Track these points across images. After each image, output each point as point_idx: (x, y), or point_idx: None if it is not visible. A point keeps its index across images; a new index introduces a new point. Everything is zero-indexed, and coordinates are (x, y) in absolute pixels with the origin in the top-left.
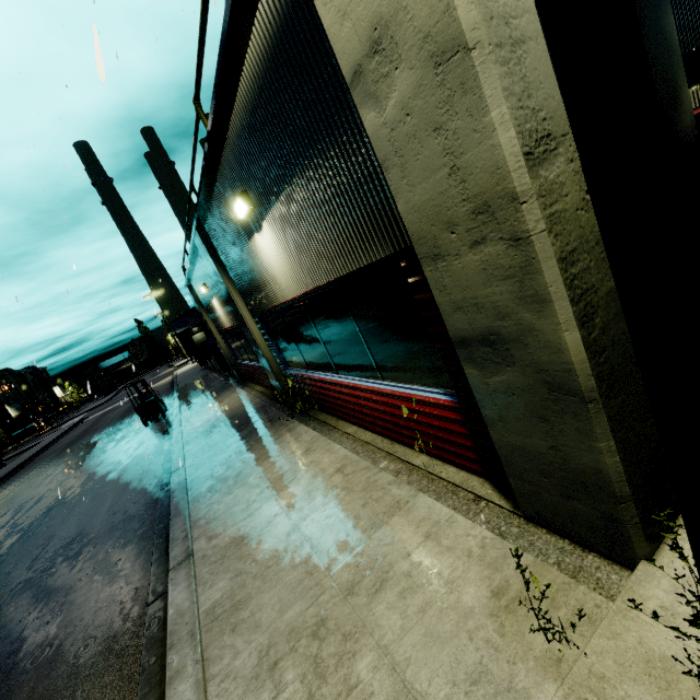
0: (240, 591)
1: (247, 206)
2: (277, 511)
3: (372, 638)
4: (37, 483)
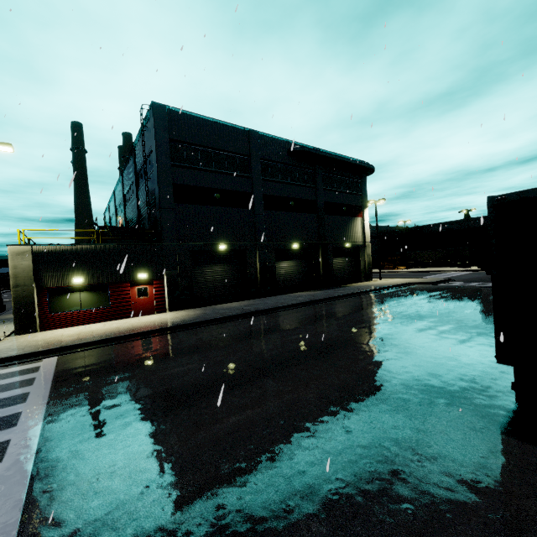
0: None
1: None
2: None
3: None
4: None
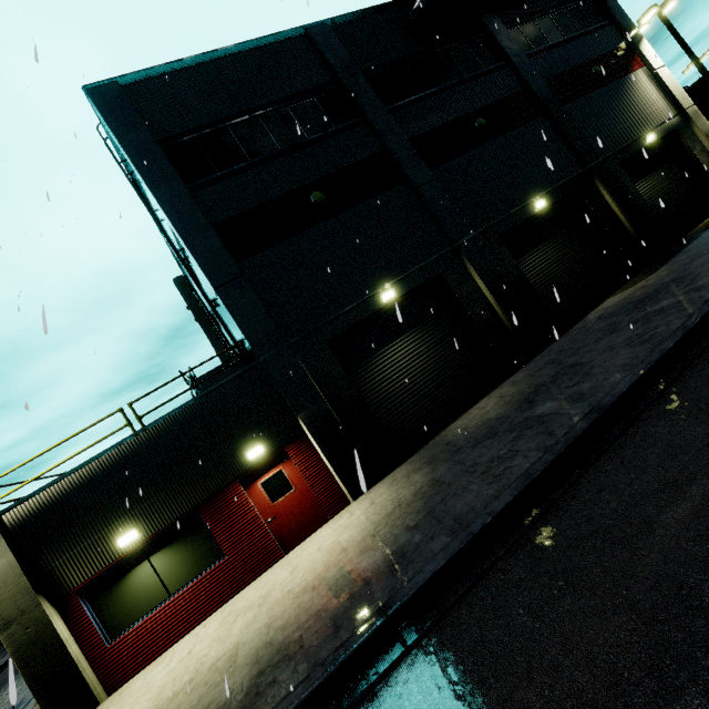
0: None
1: None
2: None
3: None
4: None
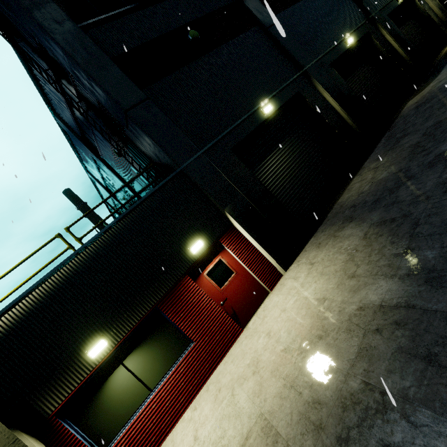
0: None
1: None
2: None
3: None
4: None
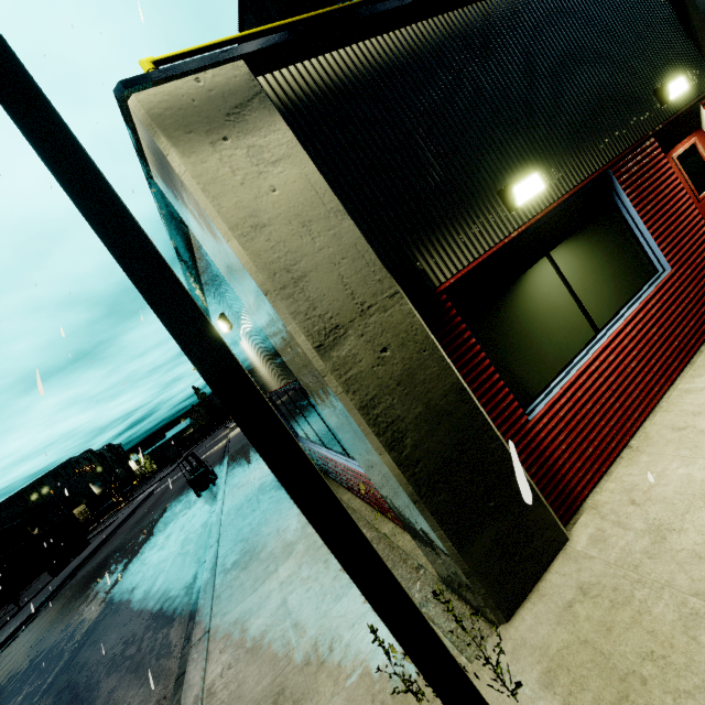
0: (234, 664)
1: (226, 324)
2: (274, 585)
3: (311, 703)
4: (112, 562)
